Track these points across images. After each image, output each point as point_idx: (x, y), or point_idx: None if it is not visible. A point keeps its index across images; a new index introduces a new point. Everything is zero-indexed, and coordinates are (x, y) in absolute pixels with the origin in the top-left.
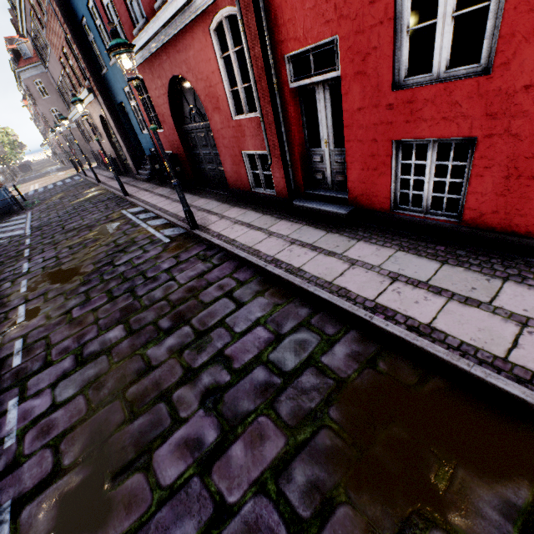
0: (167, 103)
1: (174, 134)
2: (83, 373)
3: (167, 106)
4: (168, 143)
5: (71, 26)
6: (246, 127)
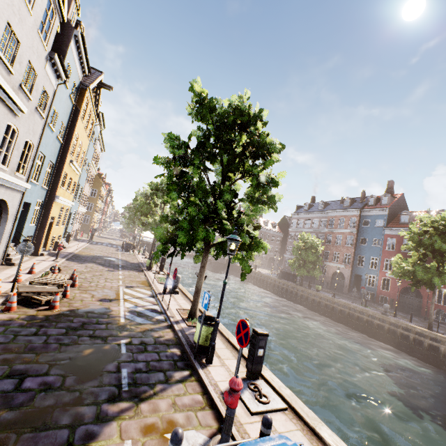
0: (400, 288)
1: (396, 295)
2: (442, 330)
3: (399, 289)
4: (388, 295)
5: (354, 254)
6: (440, 306)
